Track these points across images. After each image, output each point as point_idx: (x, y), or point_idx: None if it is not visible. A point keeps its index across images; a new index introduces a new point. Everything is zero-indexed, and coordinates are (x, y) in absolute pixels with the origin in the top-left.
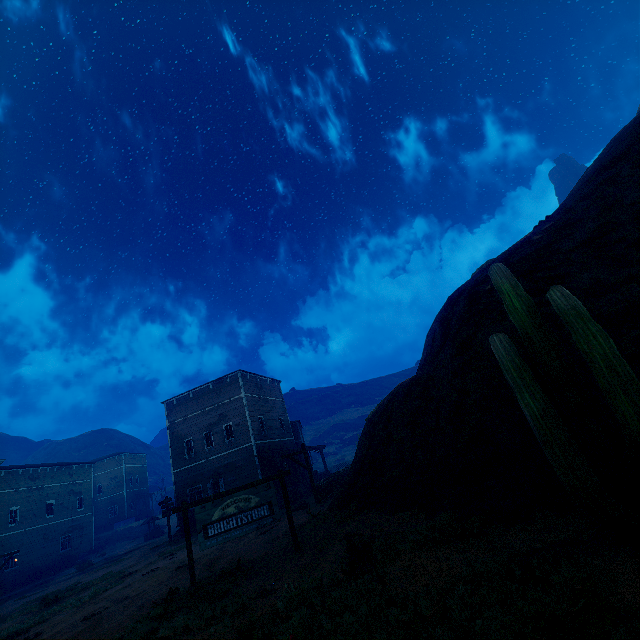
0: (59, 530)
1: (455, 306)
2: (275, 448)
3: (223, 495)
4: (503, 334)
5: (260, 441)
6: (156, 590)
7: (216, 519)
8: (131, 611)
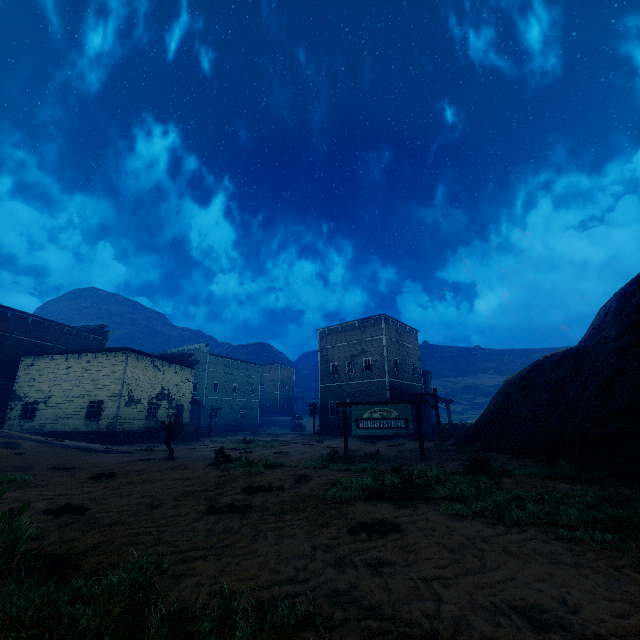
0: (239, 405)
1: None
2: (405, 389)
3: (372, 403)
4: None
5: (393, 379)
6: (317, 453)
7: (365, 418)
8: (305, 456)
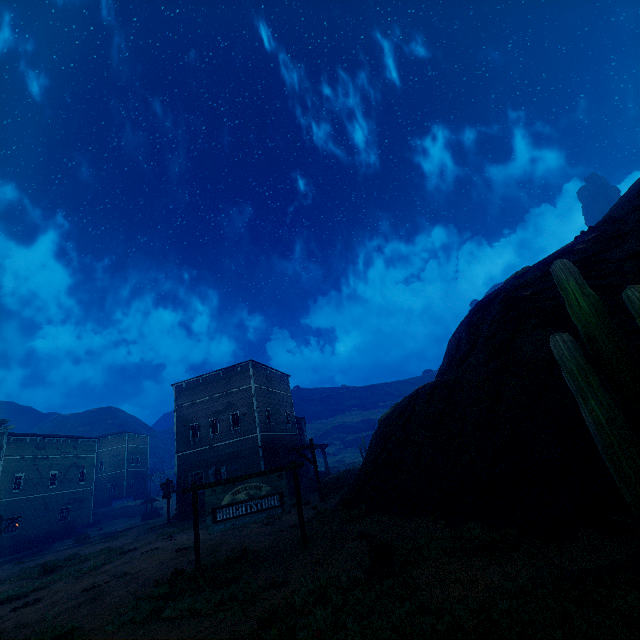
0: (60, 501)
1: (485, 311)
2: (279, 442)
3: (234, 480)
4: (567, 334)
5: (265, 433)
6: (157, 569)
7: (225, 504)
8: (132, 588)
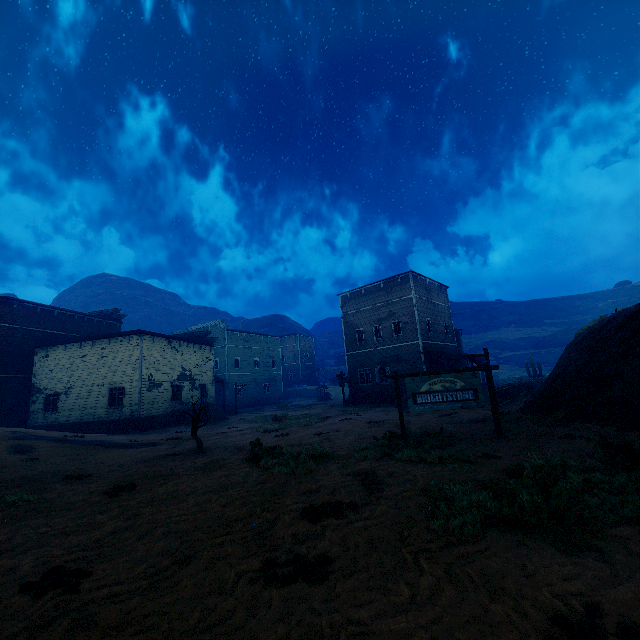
0: (262, 379)
1: None
2: (439, 350)
3: (430, 374)
4: None
5: (426, 341)
6: (362, 431)
7: (423, 391)
8: (352, 438)
